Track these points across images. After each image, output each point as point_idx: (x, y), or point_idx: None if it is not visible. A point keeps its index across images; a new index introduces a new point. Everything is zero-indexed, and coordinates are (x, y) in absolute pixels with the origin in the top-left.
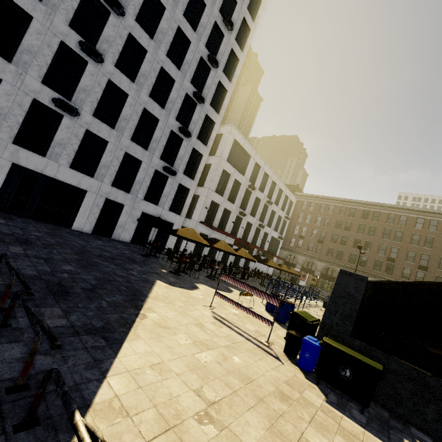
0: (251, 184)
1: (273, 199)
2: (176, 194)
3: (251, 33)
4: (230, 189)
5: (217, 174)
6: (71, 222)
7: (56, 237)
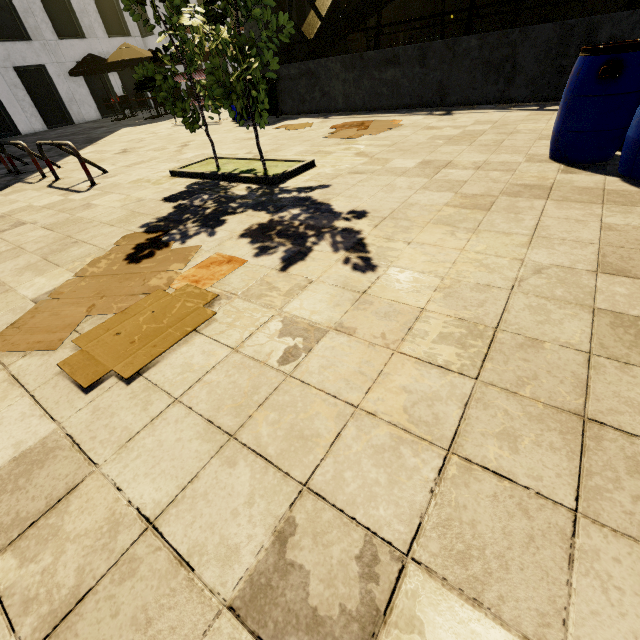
0: None
1: None
2: None
3: None
4: None
5: None
6: (14, 127)
7: None
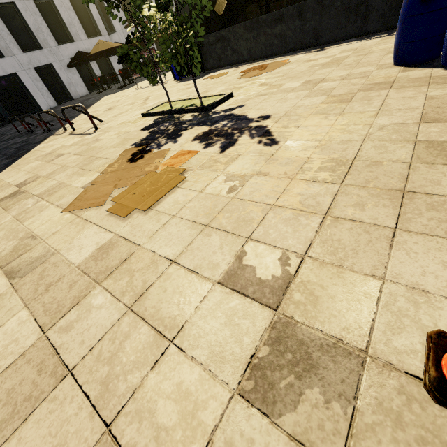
0: None
1: None
2: (77, 14)
3: None
4: None
5: None
6: (38, 107)
7: (37, 117)
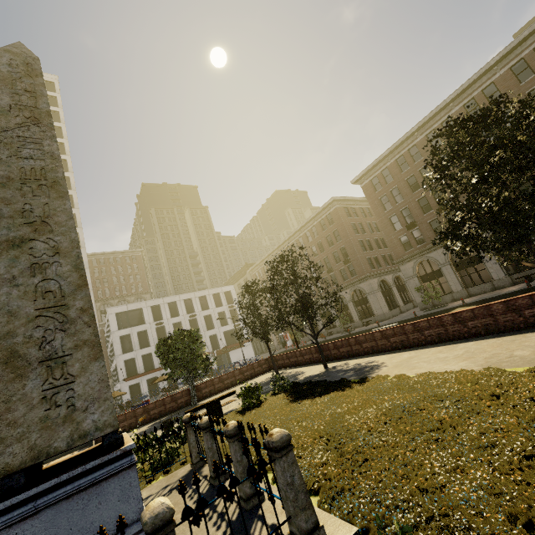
0: (156, 323)
1: (198, 310)
2: None
3: (83, 254)
4: (137, 341)
5: (116, 343)
6: None
7: None
